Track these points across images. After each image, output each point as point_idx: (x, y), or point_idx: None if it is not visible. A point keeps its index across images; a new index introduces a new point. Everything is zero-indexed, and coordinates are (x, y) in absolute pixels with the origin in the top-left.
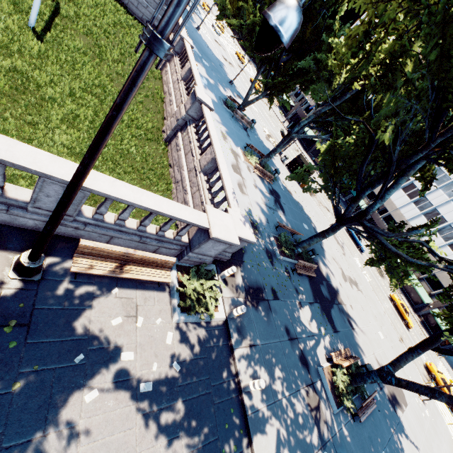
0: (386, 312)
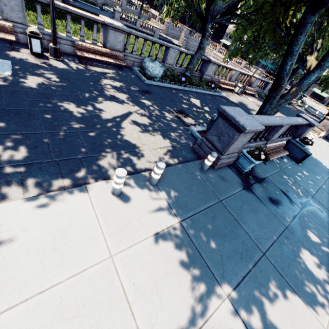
0: None
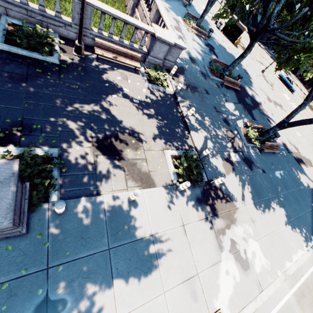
0: (310, 128)
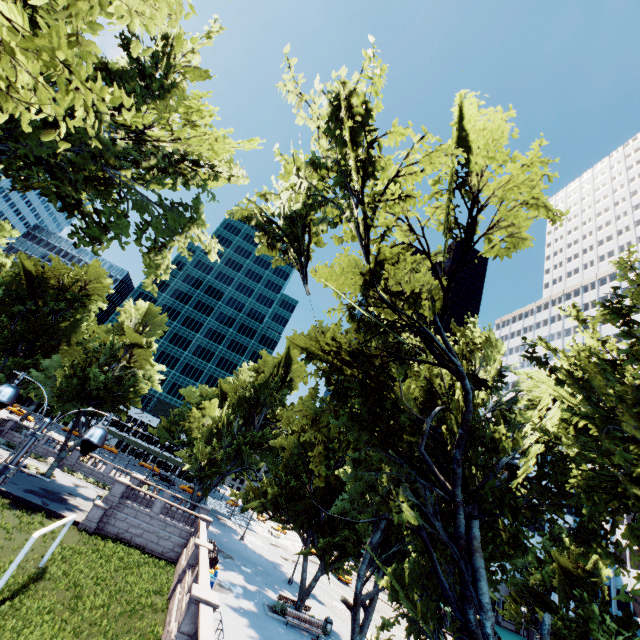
0: None
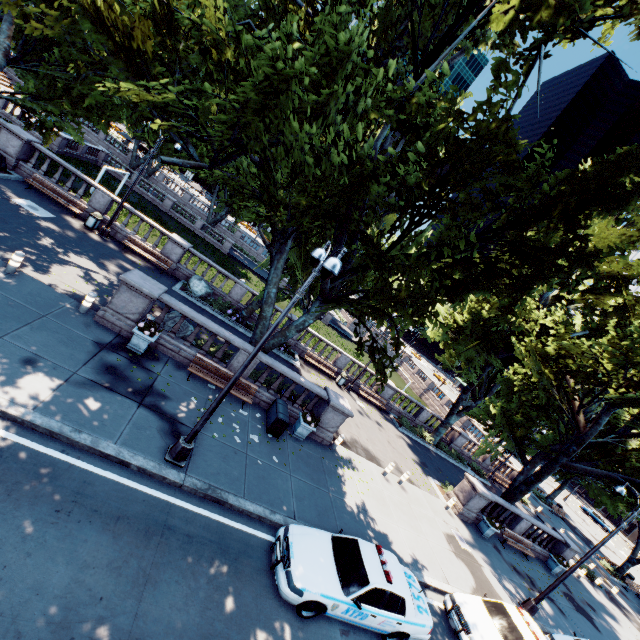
0: None
